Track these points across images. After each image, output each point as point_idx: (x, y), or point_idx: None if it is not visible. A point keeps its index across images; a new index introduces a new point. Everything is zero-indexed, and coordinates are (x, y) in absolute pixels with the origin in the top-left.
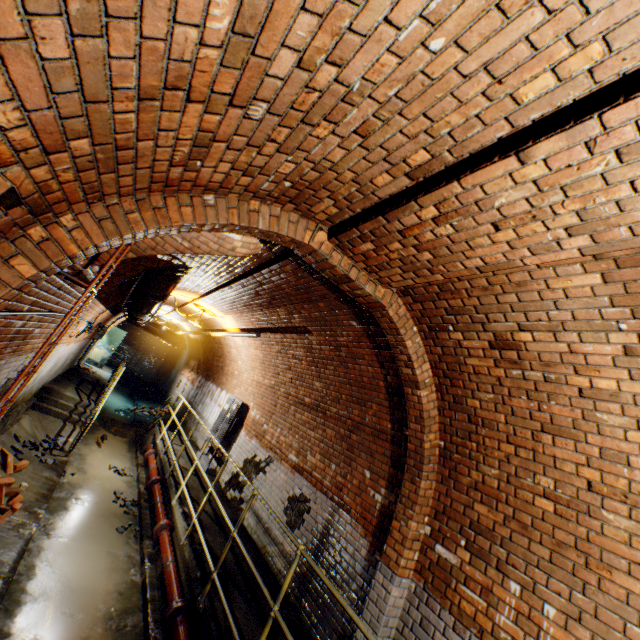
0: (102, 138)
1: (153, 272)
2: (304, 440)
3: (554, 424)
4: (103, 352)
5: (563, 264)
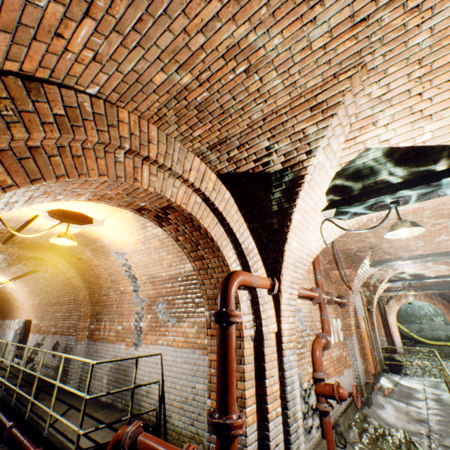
0: None
1: None
2: (57, 319)
3: (99, 275)
4: None
5: None
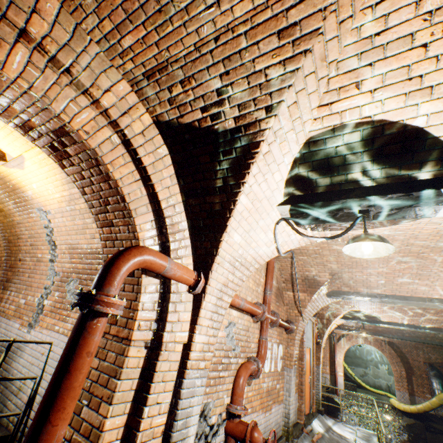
0: None
1: None
2: None
3: (19, 235)
4: None
5: None
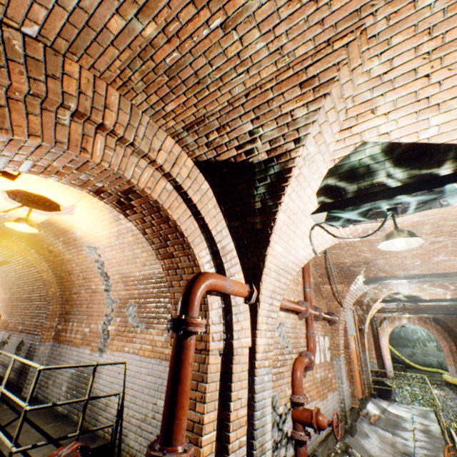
0: None
1: None
2: (25, 316)
3: (71, 271)
4: None
5: None
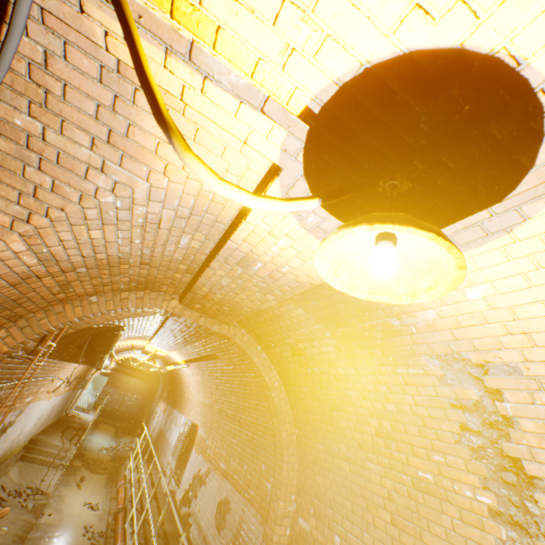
0: (3, 301)
1: (97, 335)
2: (229, 448)
3: (335, 403)
4: (89, 398)
5: (286, 304)
